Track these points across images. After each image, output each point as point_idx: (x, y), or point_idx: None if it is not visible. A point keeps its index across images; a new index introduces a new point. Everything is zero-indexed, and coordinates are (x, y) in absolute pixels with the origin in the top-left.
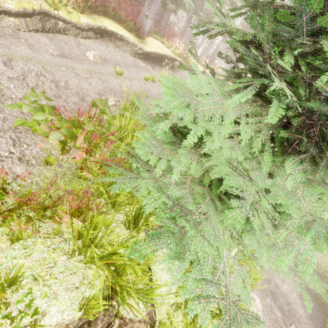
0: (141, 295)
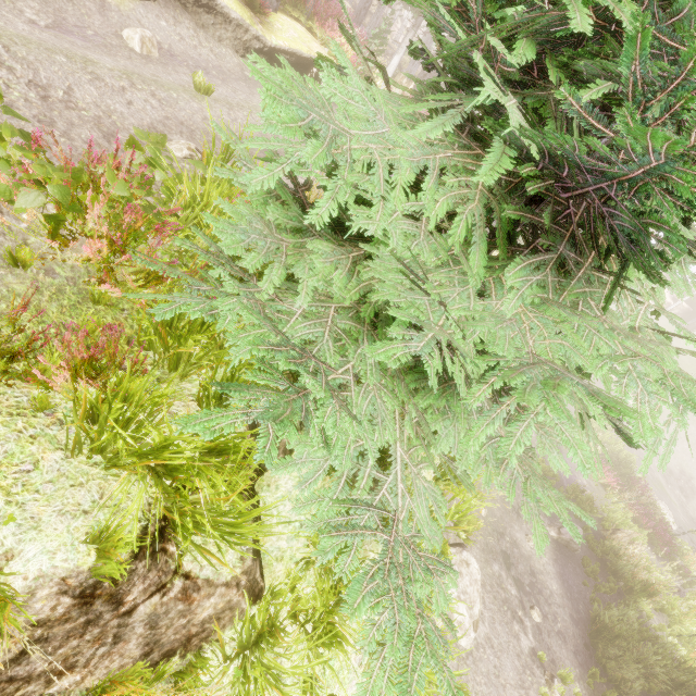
0: (225, 529)
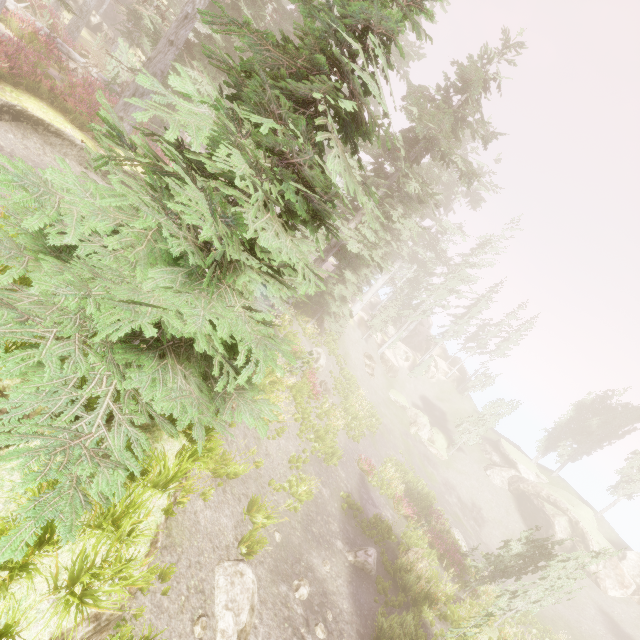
0: None
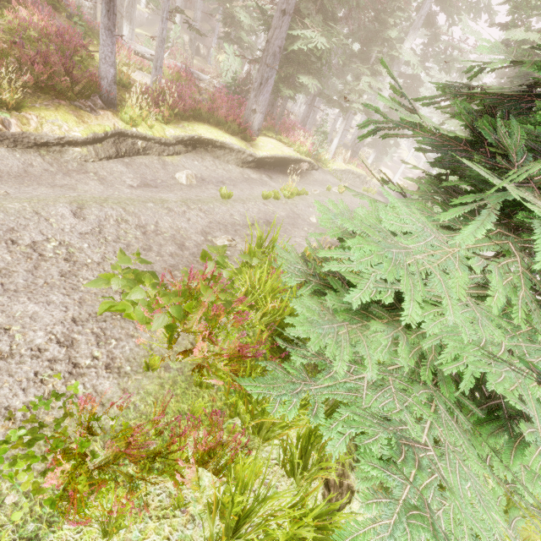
0: None
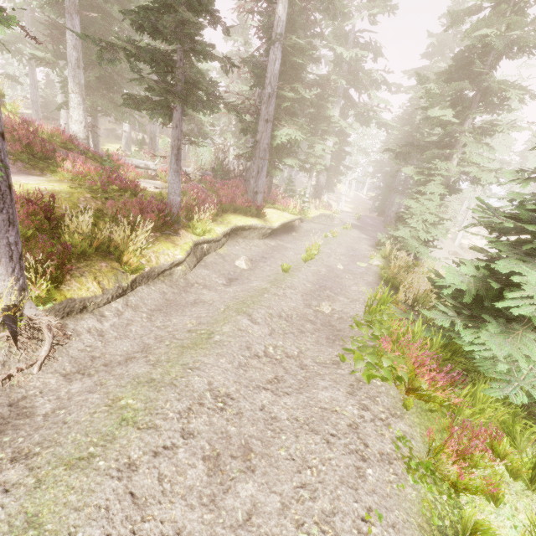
0: None
